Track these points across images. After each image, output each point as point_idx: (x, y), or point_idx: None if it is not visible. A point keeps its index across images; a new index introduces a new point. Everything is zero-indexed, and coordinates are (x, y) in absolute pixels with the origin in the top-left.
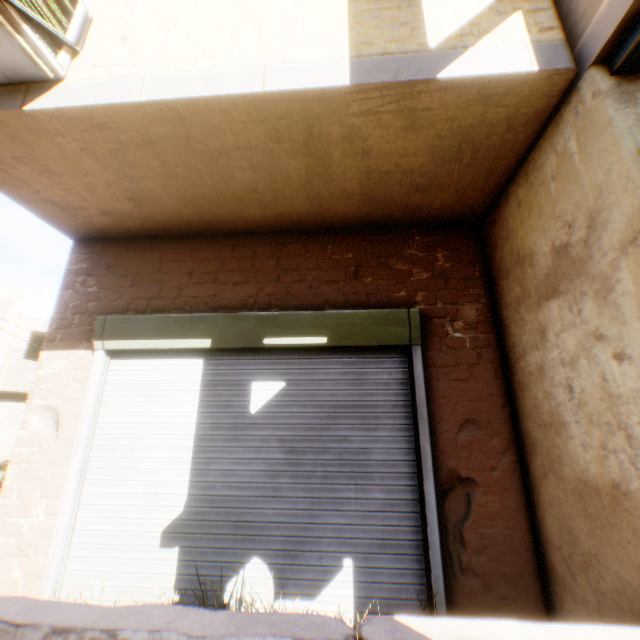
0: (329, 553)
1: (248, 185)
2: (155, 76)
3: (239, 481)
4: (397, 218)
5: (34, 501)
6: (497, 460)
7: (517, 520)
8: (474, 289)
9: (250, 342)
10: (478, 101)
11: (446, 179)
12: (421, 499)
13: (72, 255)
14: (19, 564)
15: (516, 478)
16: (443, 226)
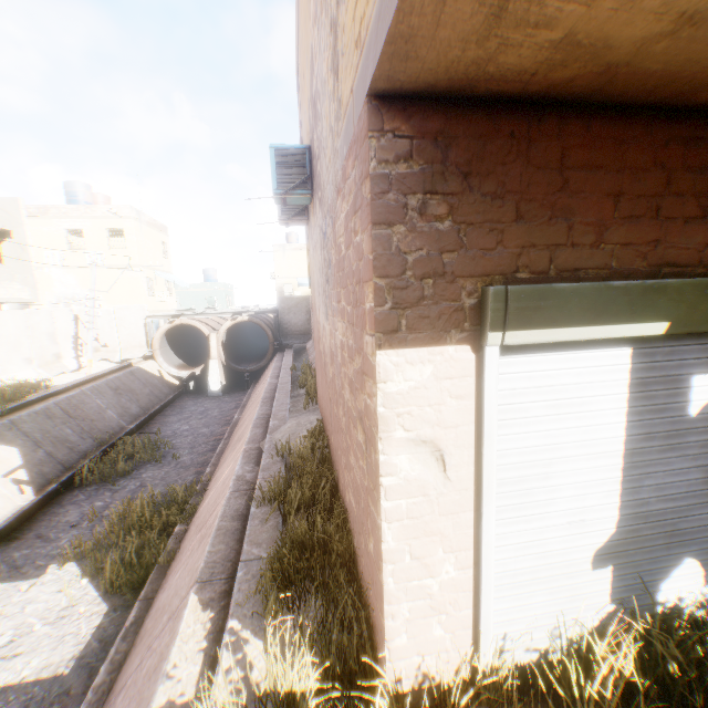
0: None
1: None
2: None
3: (674, 493)
4: None
5: (435, 559)
6: None
7: None
8: None
9: None
10: None
11: None
12: None
13: (377, 138)
14: (436, 623)
15: None
16: None
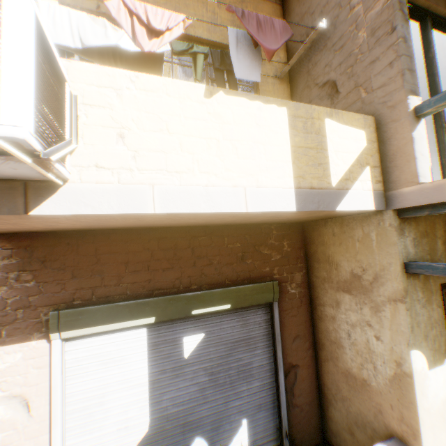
0: (235, 420)
1: (193, 221)
2: (162, 186)
3: (182, 400)
4: (267, 223)
5: None
6: (307, 352)
7: (313, 377)
8: (300, 264)
9: (183, 314)
10: (344, 212)
11: (305, 219)
12: (277, 380)
13: None
14: None
15: (313, 359)
16: (287, 224)
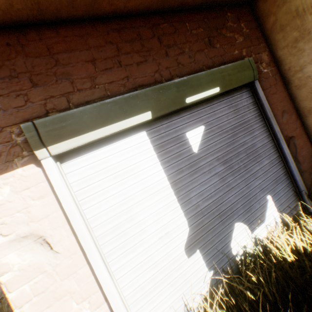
0: (261, 199)
1: None
2: None
3: (209, 193)
4: None
5: None
6: (295, 124)
7: (307, 144)
8: (262, 44)
9: (178, 105)
10: None
11: None
12: (281, 154)
13: None
14: None
15: (302, 128)
16: (237, 6)
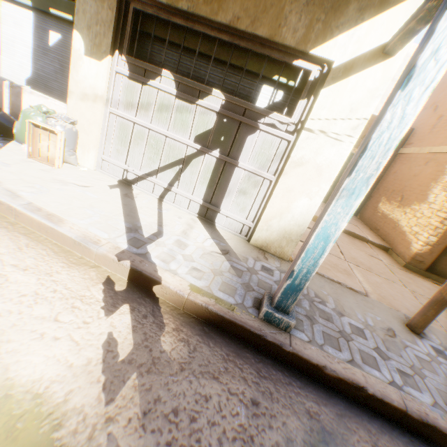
0: None
1: None
2: None
3: (47, 72)
4: None
5: None
6: None
7: None
8: None
9: (46, 10)
10: None
11: None
12: None
13: None
14: None
15: None
16: None
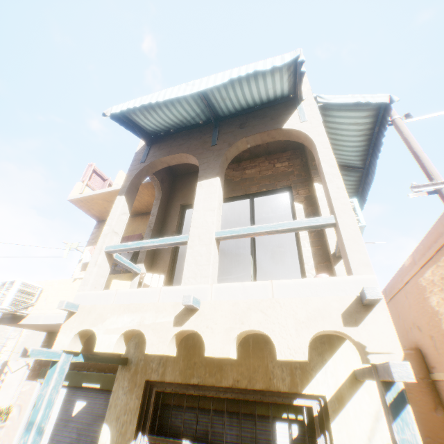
0: None
1: None
2: (47, 314)
3: None
4: None
5: (6, 443)
6: None
7: None
8: None
9: (79, 384)
10: None
11: None
12: None
13: (45, 339)
14: None
15: None
16: None
